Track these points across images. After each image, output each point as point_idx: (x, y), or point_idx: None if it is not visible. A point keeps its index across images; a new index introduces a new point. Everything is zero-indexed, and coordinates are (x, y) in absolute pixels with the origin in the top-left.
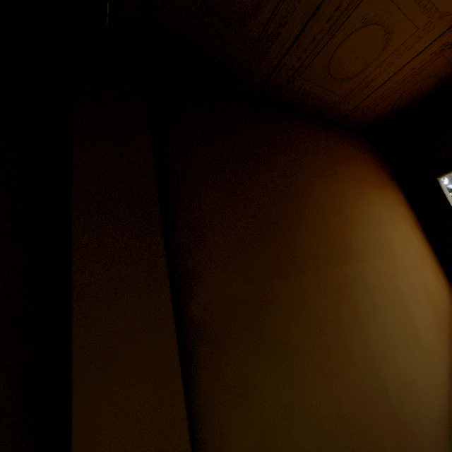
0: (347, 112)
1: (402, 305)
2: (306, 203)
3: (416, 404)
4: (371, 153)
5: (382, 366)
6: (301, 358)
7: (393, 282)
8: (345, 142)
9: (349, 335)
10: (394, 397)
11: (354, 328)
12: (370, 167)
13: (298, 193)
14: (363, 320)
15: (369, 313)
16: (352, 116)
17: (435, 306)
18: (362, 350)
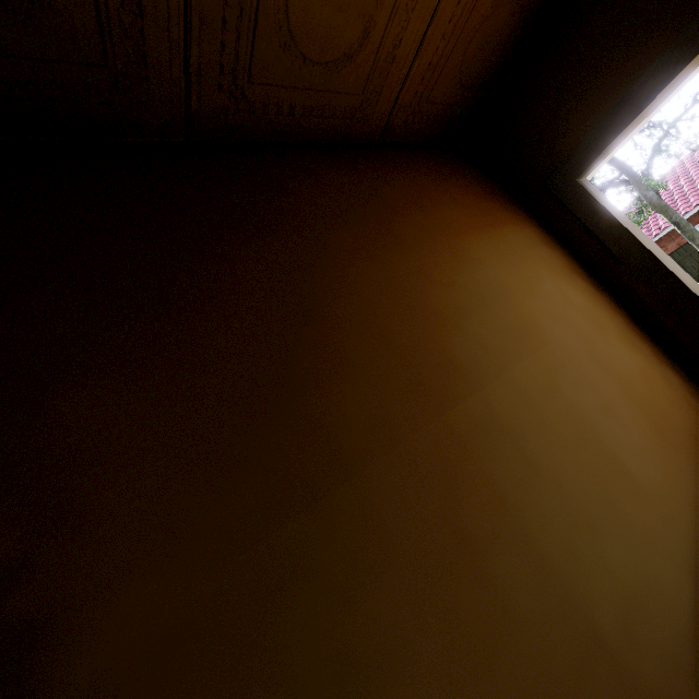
0: (386, 119)
1: (584, 434)
2: (338, 319)
3: (664, 628)
4: (457, 176)
5: (577, 587)
6: (387, 681)
7: (556, 395)
8: (402, 172)
9: (490, 557)
10: (618, 642)
11: (498, 536)
12: (461, 200)
13: (317, 306)
14: (514, 508)
15: (523, 484)
16: (398, 124)
17: (645, 405)
18: (527, 575)
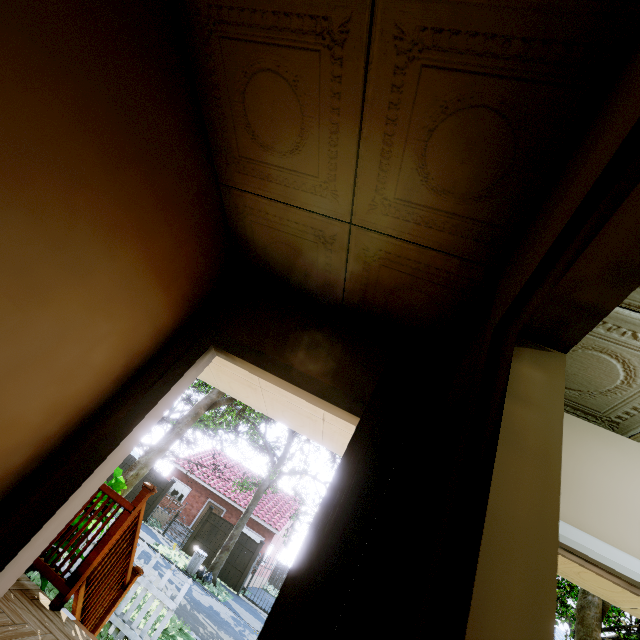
0: (234, 186)
1: None
2: None
3: None
4: (207, 256)
5: None
6: None
7: None
8: (196, 199)
9: None
10: None
11: None
12: (182, 253)
13: None
14: None
15: None
16: (234, 200)
17: None
18: None
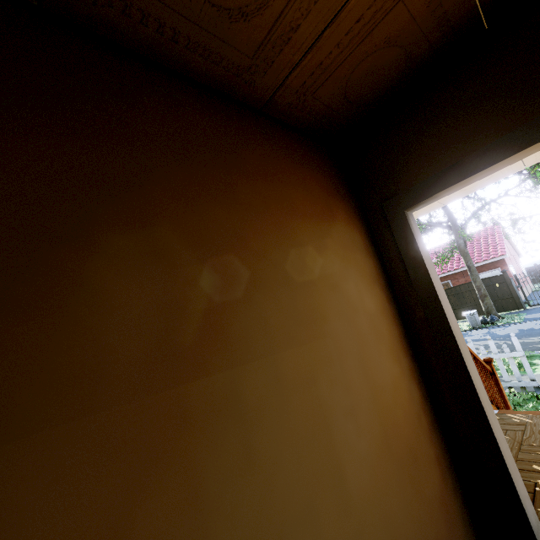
0: (272, 93)
1: (319, 432)
2: (112, 249)
3: None
4: (318, 168)
5: None
6: None
7: (311, 388)
8: (270, 144)
9: None
10: None
11: None
12: (312, 188)
13: (93, 227)
14: (206, 507)
15: (231, 479)
16: (282, 103)
17: (384, 413)
18: None
